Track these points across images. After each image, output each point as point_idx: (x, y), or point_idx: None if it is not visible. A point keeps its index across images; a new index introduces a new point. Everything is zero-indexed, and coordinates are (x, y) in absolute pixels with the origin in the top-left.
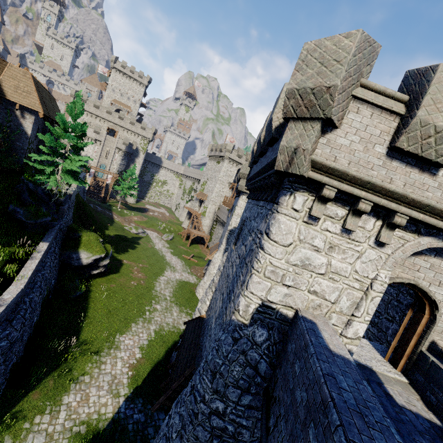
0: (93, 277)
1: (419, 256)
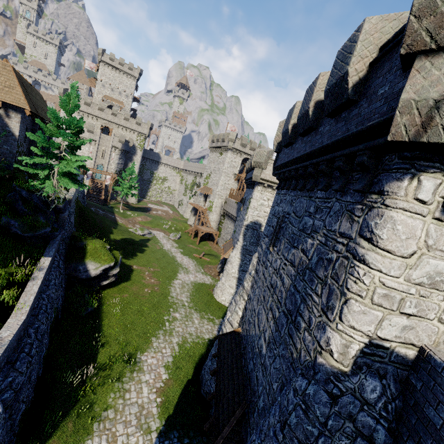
0: (103, 288)
1: None
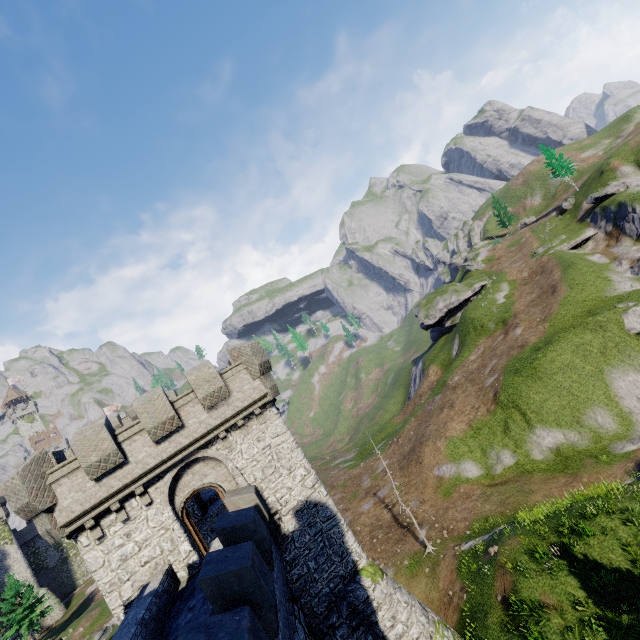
0: None
1: (182, 478)
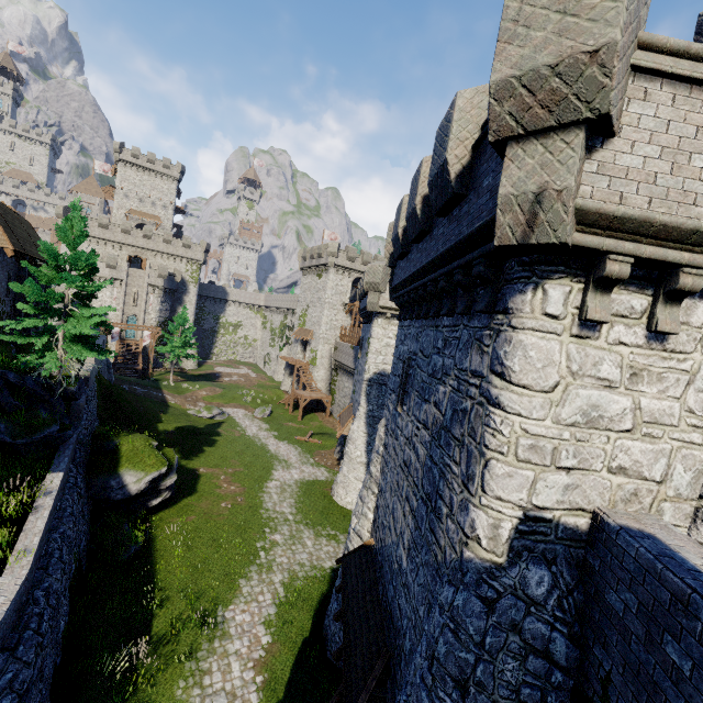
0: (154, 511)
1: None
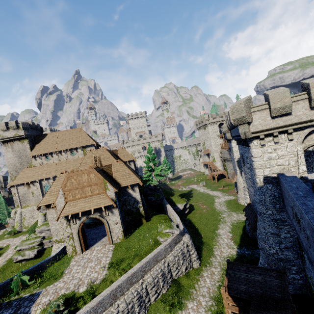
0: (186, 215)
1: (311, 135)
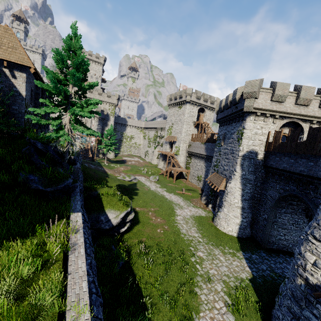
0: (120, 234)
1: None
